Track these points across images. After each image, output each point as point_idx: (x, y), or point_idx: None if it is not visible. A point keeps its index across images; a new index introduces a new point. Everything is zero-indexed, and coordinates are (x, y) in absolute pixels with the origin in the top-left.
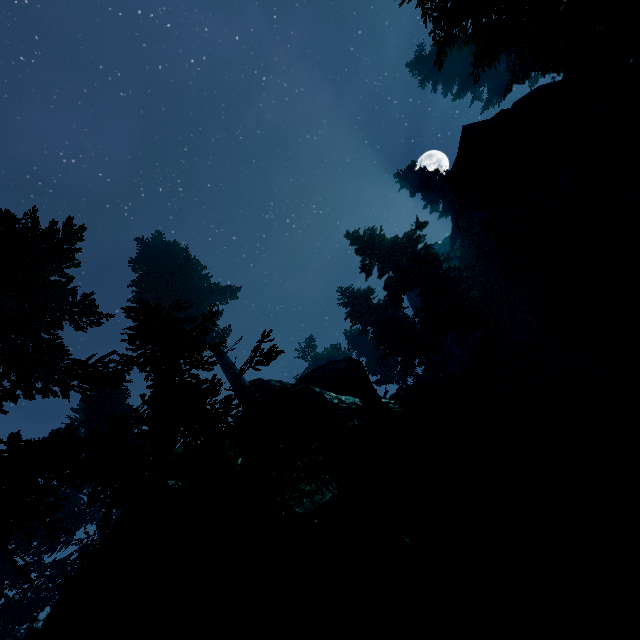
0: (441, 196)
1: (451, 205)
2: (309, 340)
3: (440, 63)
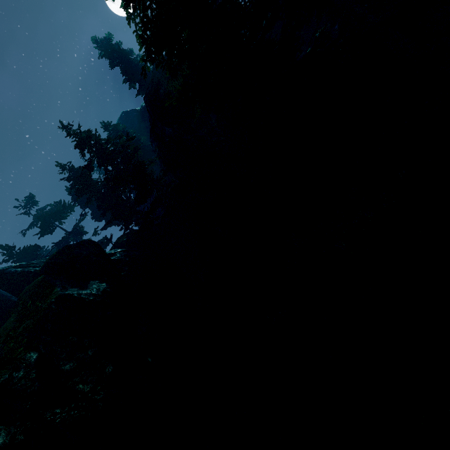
0: (138, 80)
1: (149, 112)
2: (29, 198)
3: (145, 74)
